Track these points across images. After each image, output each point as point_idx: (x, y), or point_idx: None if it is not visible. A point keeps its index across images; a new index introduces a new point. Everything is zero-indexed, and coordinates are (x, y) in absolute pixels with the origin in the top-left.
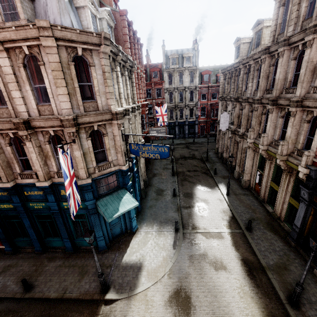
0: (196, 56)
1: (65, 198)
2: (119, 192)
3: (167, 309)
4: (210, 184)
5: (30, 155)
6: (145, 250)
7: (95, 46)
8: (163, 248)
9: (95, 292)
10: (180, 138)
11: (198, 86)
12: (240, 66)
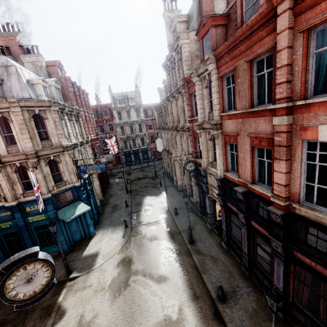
0: (138, 96)
1: (30, 214)
2: (75, 203)
3: (116, 269)
4: (156, 193)
5: (0, 183)
6: (101, 244)
7: (47, 108)
8: (115, 240)
9: (61, 277)
10: (136, 164)
11: (144, 119)
12: (161, 106)
